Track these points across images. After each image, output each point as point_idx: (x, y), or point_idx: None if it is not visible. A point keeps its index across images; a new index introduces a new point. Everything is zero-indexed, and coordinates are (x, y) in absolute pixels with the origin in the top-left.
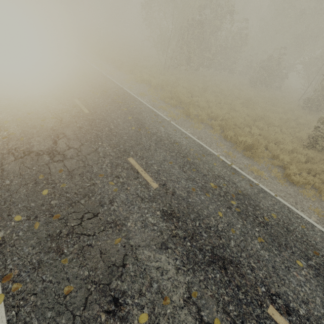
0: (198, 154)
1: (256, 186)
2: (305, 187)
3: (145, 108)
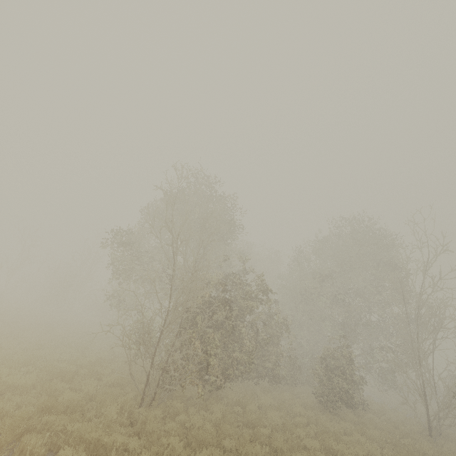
0: None
1: None
2: None
3: None
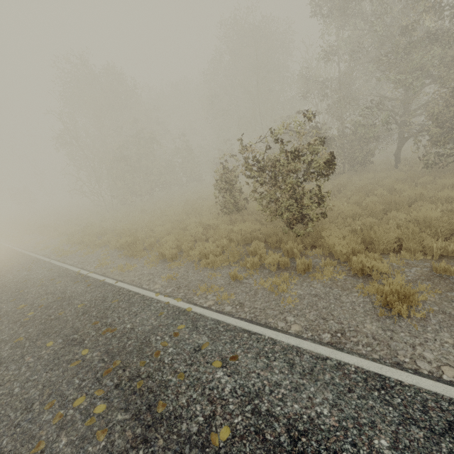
0: (46, 281)
1: (98, 283)
2: (182, 258)
3: (28, 260)
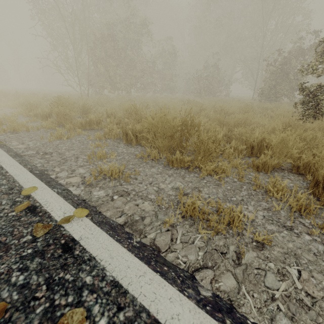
0: None
1: None
2: None
3: None
